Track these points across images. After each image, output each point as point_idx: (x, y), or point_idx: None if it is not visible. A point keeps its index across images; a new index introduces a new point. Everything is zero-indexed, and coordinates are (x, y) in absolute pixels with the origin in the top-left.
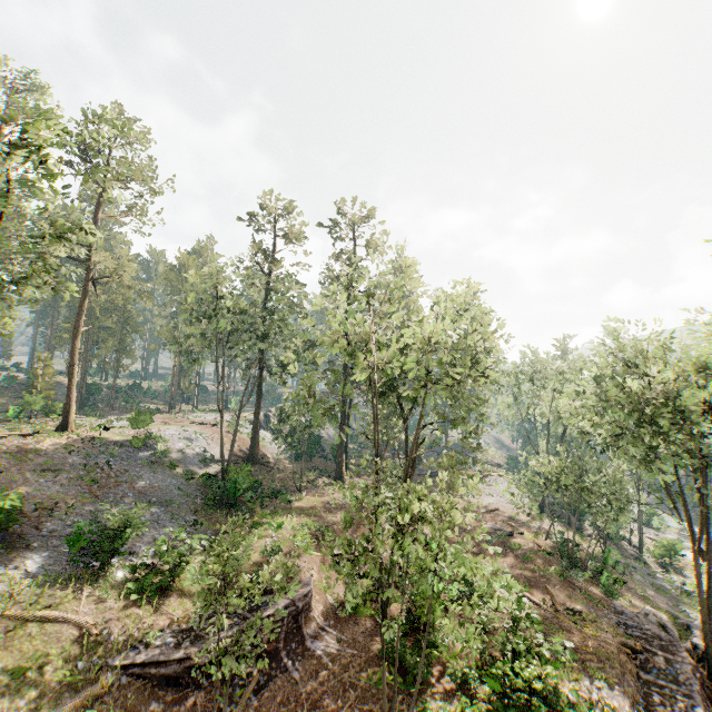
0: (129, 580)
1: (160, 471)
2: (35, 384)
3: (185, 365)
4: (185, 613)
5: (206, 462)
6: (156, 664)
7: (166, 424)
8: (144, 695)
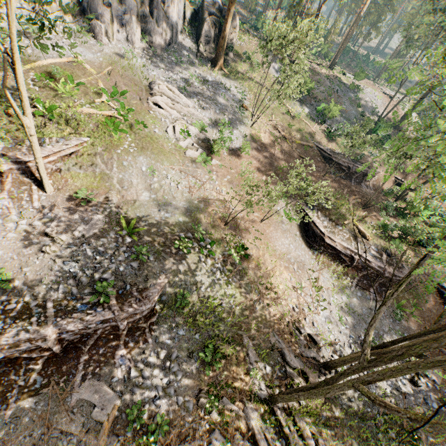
0: (325, 131)
1: (352, 105)
2: (327, 37)
3: (402, 47)
4: (335, 149)
5: (373, 113)
6: (323, 151)
7: (368, 85)
8: (317, 155)
